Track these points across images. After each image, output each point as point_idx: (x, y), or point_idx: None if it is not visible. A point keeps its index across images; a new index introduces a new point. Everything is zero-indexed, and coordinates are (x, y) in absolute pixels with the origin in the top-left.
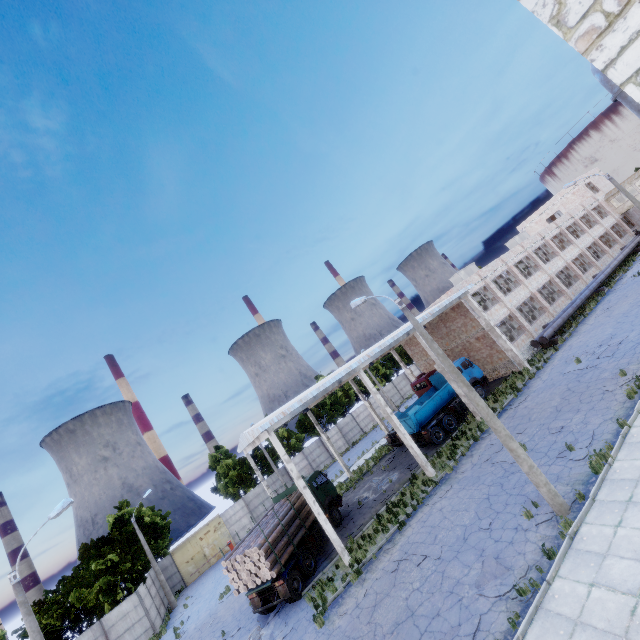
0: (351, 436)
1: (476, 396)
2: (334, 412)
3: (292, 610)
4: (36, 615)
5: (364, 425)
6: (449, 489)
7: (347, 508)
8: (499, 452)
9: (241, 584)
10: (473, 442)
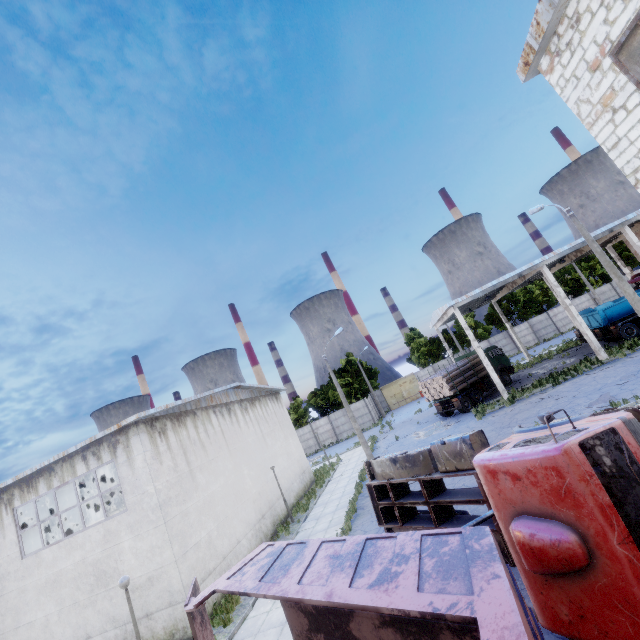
0: (543, 333)
1: (625, 285)
2: (527, 310)
3: (462, 416)
4: (313, 398)
5: (561, 325)
6: (611, 366)
7: (518, 378)
8: None
9: (430, 396)
10: None
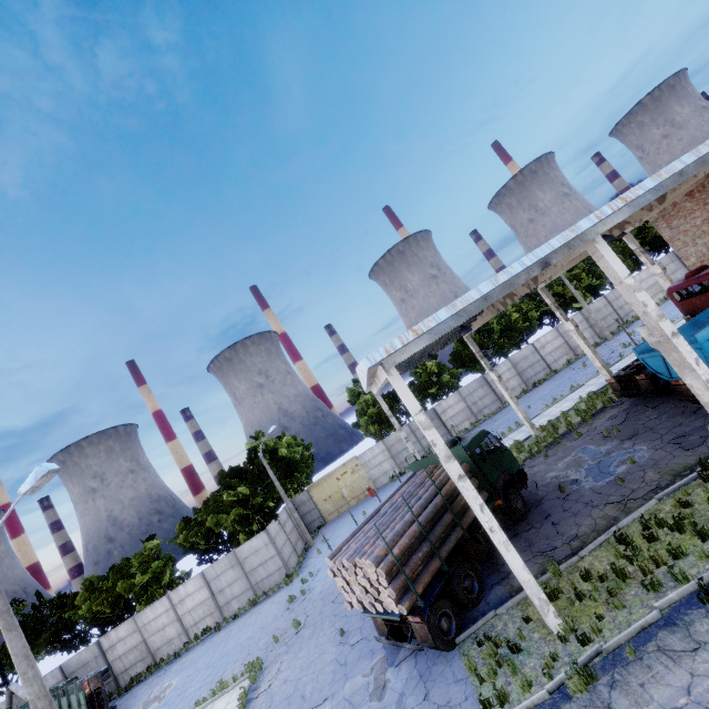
0: (531, 374)
1: None
2: (505, 342)
3: (437, 665)
4: (185, 530)
5: (552, 360)
6: None
7: (535, 490)
8: None
9: (354, 598)
10: None
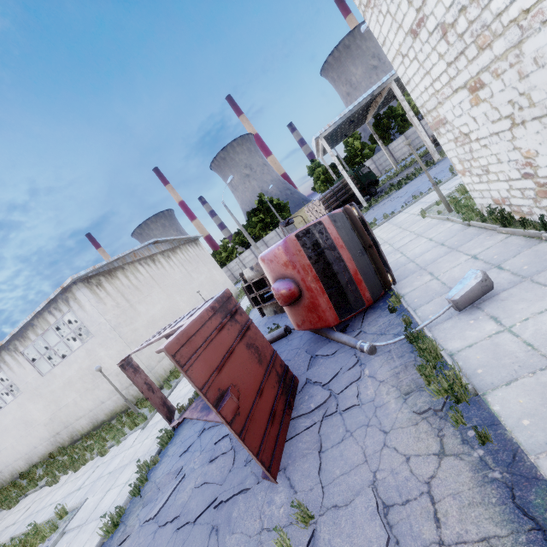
0: (416, 143)
1: None
2: (405, 123)
3: None
4: (237, 237)
5: (431, 132)
6: (436, 166)
7: (383, 188)
8: None
9: (314, 217)
10: None
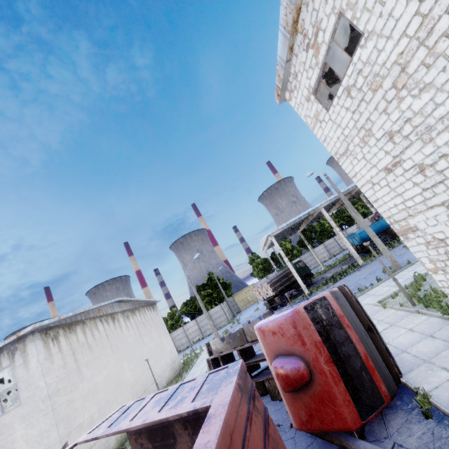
0: (333, 251)
1: (359, 217)
2: (322, 236)
3: (282, 309)
4: (185, 306)
5: (343, 245)
6: (364, 268)
7: (316, 280)
8: (397, 251)
9: (261, 297)
10: (391, 248)
